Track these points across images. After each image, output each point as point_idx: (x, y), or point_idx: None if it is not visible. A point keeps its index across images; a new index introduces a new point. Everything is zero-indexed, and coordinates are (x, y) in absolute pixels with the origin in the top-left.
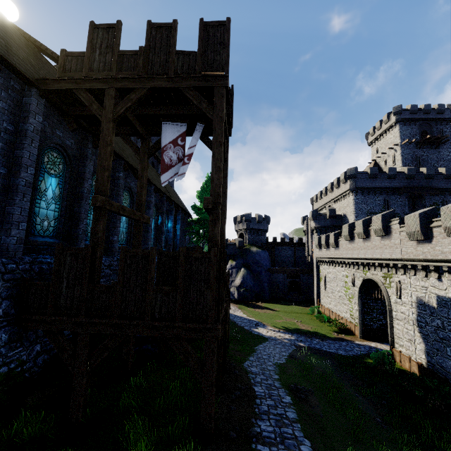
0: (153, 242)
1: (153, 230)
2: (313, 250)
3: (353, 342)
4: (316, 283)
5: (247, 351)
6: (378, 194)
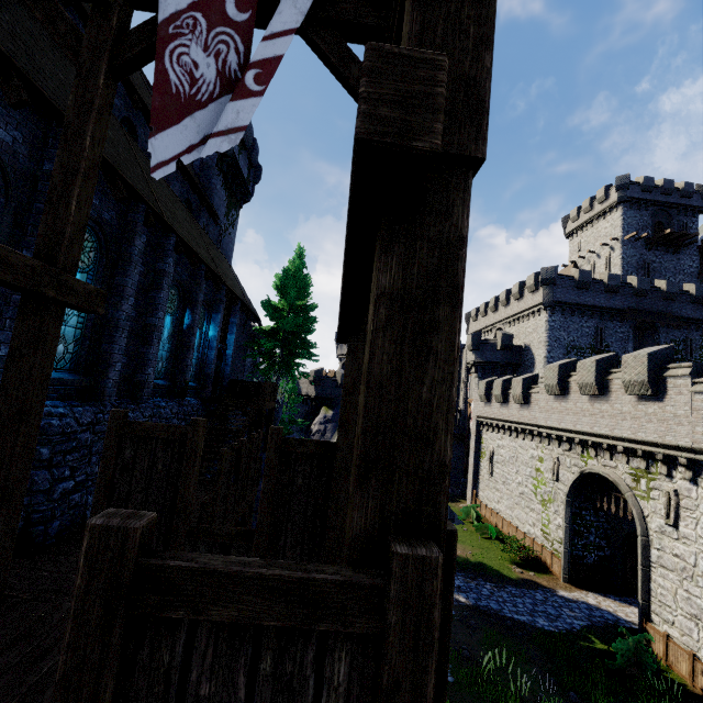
0: (165, 366)
1: (167, 341)
2: (473, 403)
3: (555, 593)
4: (474, 462)
5: None
6: (587, 316)
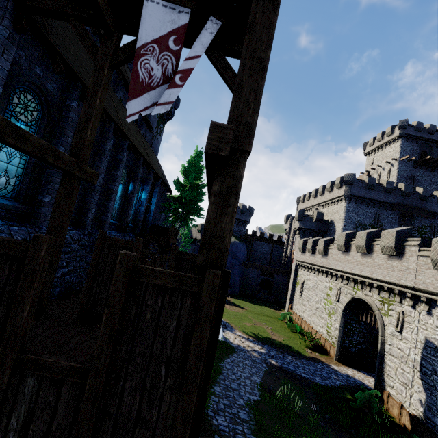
0: (116, 213)
1: (119, 199)
2: (295, 252)
3: (329, 366)
4: (292, 287)
5: (212, 374)
6: (370, 205)
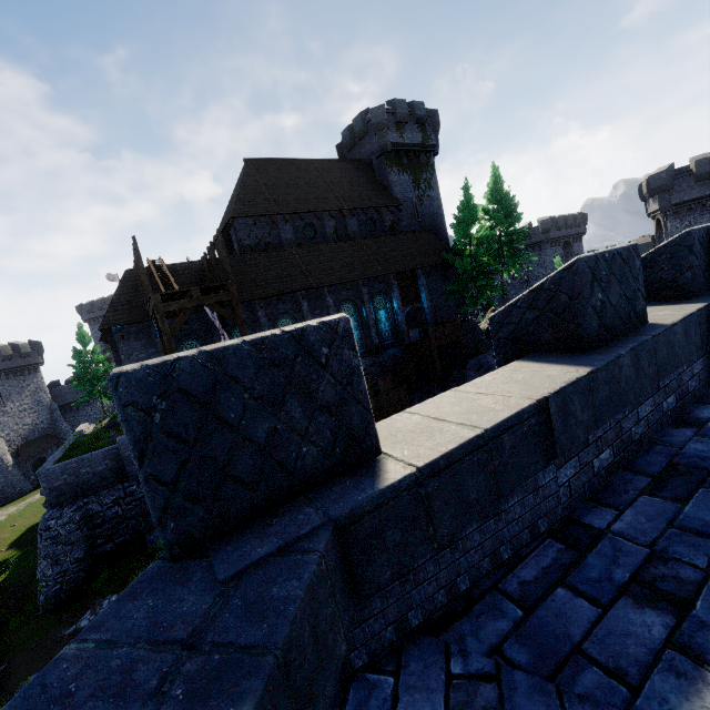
0: (360, 343)
1: (355, 330)
2: None
3: None
4: None
5: None
6: None
